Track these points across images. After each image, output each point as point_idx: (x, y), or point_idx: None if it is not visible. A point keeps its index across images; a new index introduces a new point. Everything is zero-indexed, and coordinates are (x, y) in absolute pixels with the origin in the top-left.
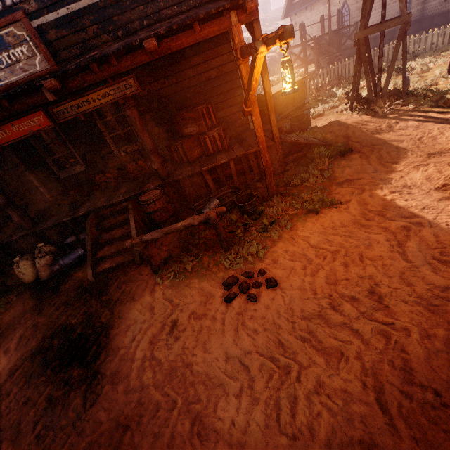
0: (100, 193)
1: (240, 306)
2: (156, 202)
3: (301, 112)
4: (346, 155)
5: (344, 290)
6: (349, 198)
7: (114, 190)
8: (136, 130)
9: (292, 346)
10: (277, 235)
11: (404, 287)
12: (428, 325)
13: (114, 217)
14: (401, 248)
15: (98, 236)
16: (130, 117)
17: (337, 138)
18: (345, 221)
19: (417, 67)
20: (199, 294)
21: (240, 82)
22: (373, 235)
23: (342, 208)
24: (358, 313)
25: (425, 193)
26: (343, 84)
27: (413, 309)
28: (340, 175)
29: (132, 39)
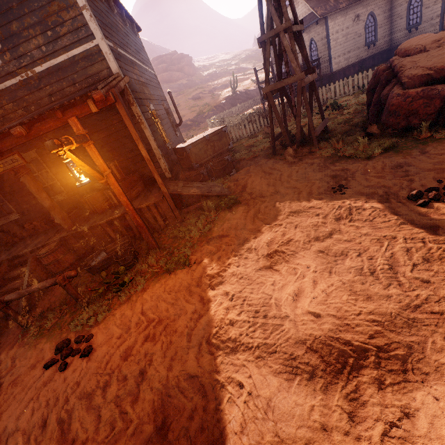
0: (27, 239)
1: (51, 374)
2: (49, 256)
3: (222, 158)
4: (235, 207)
5: (125, 367)
6: (203, 258)
7: (35, 239)
8: (33, 192)
9: (48, 427)
10: (127, 295)
11: (163, 371)
12: (148, 419)
13: (23, 266)
14: (195, 323)
15: (4, 285)
16: (25, 183)
17: (237, 187)
18: (183, 285)
19: (354, 105)
20: (37, 356)
21: (148, 139)
22: (187, 306)
23: (191, 269)
24: (113, 397)
25: (256, 259)
26: (292, 121)
27: (152, 397)
28: (217, 229)
29: (9, 125)
